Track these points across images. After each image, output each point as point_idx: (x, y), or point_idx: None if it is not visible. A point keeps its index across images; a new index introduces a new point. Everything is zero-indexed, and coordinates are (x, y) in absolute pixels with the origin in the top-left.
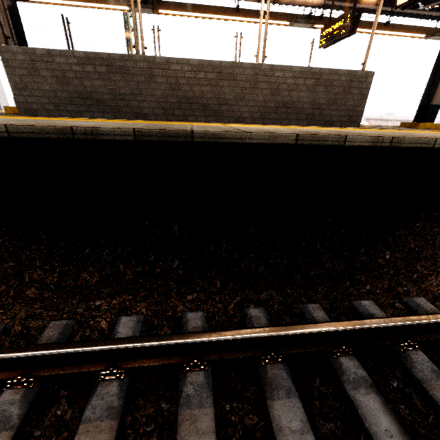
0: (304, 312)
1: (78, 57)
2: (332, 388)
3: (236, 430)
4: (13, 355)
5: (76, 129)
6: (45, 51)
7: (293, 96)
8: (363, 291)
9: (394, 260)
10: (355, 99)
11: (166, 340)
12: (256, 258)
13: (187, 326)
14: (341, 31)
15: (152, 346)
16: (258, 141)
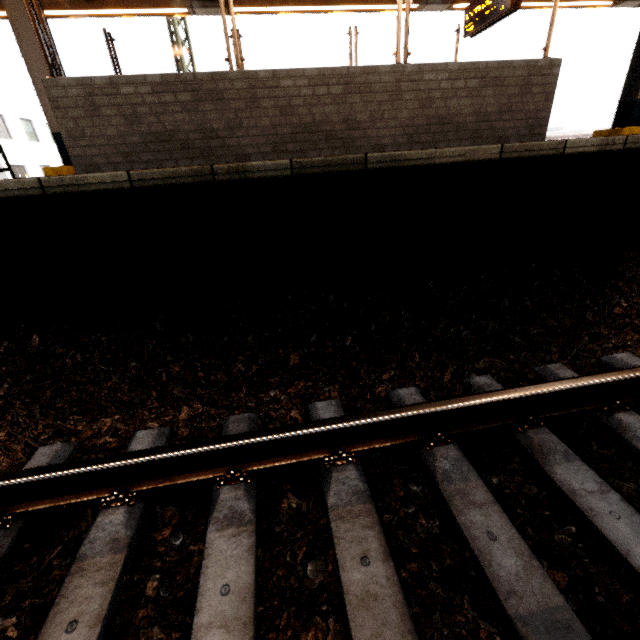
0: (544, 375)
1: (151, 83)
2: (615, 450)
3: (517, 501)
4: (220, 446)
5: (217, 168)
6: (106, 80)
7: (451, 106)
8: (608, 346)
9: (635, 306)
10: (536, 101)
11: (398, 413)
12: (451, 324)
13: (404, 404)
14: (497, 9)
15: (384, 420)
16: (450, 159)
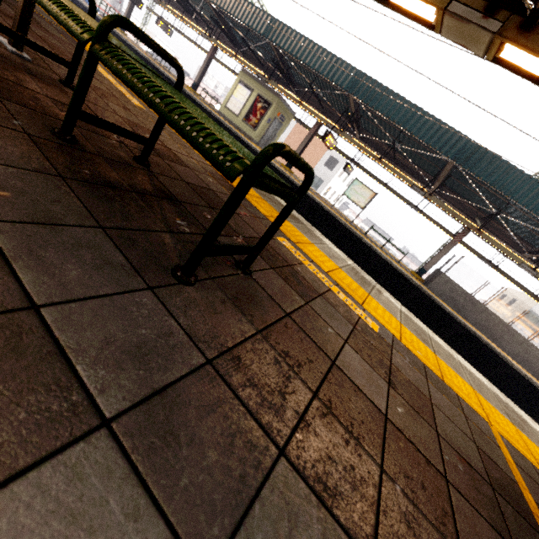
0: None
1: (463, 291)
2: None
3: None
4: None
5: (476, 334)
6: (455, 283)
7: (534, 360)
8: None
9: None
10: None
11: None
12: None
13: None
14: None
15: None
16: (514, 368)
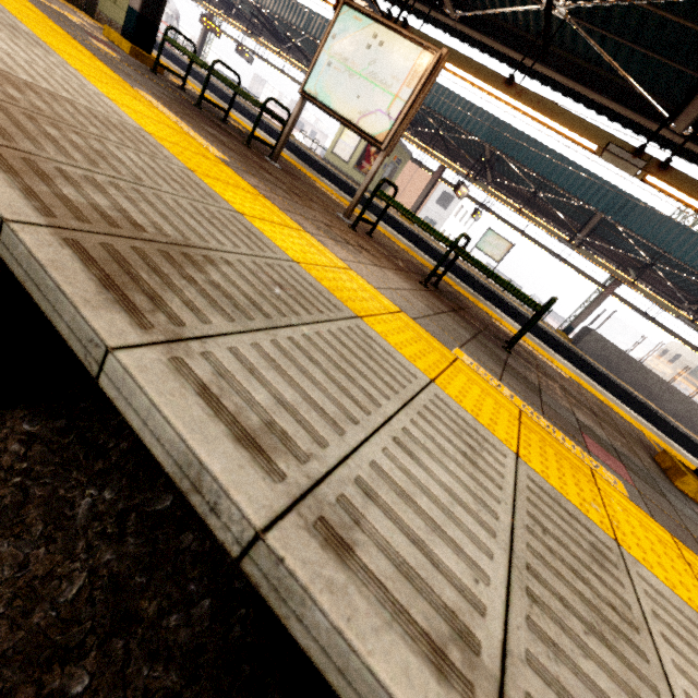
0: None
1: (616, 349)
2: None
3: None
4: None
5: (632, 393)
6: (607, 340)
7: (696, 419)
8: None
9: None
10: None
11: None
12: None
13: None
14: None
15: None
16: (673, 426)
